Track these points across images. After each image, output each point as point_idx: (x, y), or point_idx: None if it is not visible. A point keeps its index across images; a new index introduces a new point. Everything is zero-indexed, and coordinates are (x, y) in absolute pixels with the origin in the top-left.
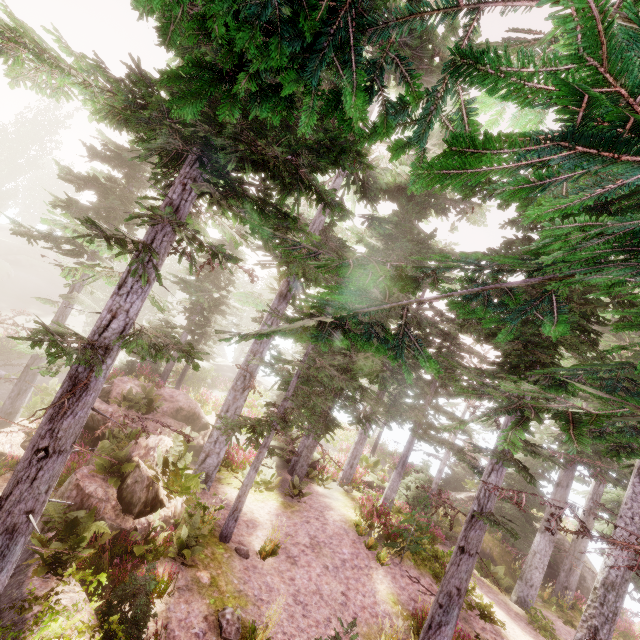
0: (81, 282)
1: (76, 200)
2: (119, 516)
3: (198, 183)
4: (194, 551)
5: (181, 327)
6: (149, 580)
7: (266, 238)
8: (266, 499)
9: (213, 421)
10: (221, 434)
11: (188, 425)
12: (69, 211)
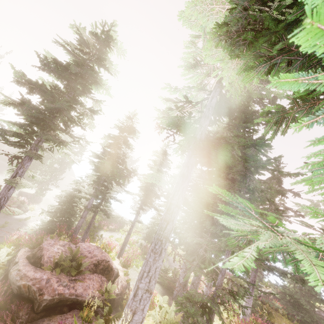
0: (24, 168)
1: (30, 99)
2: None
3: None
4: None
5: (90, 195)
6: None
7: None
8: None
9: (117, 265)
10: (144, 292)
11: (105, 277)
12: (20, 109)
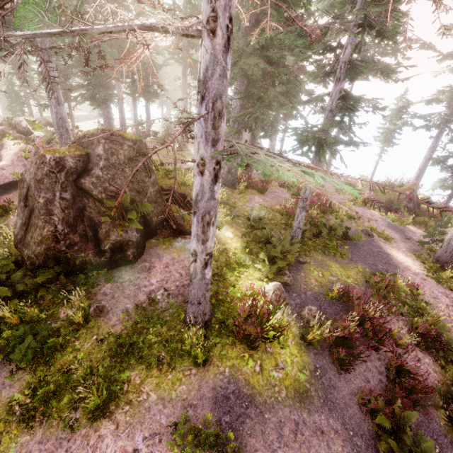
0: None
1: None
2: (21, 136)
3: None
4: (52, 142)
5: (18, 86)
6: (29, 135)
7: None
8: None
9: None
10: None
11: (49, 127)
12: None
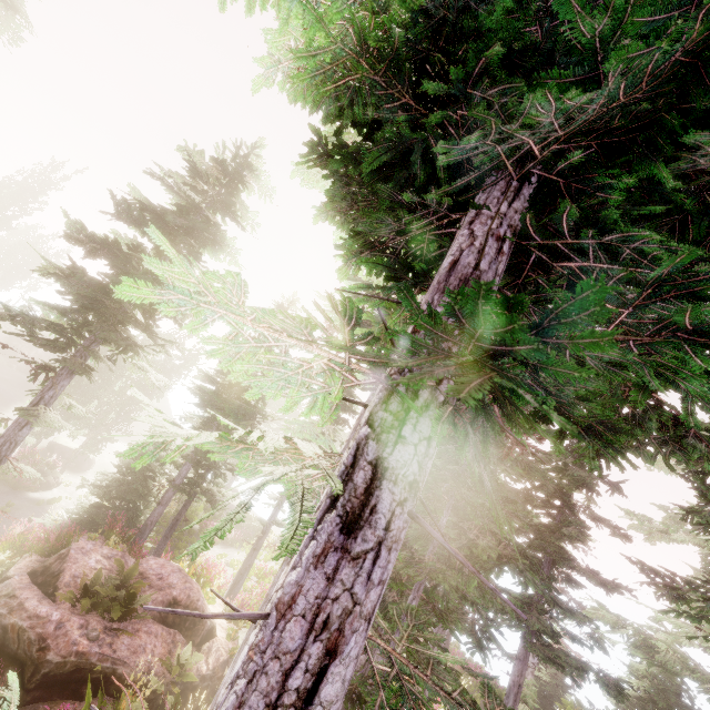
0: (57, 390)
1: (85, 268)
2: None
3: (614, 232)
4: None
5: (184, 456)
6: None
7: (677, 385)
8: None
9: None
10: None
11: (184, 634)
12: (67, 283)
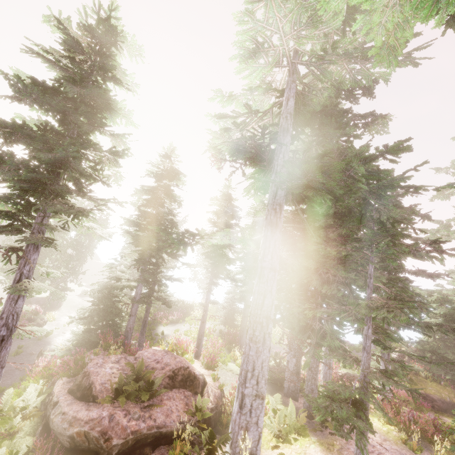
0: (31, 264)
1: (11, 151)
2: None
3: None
4: None
5: (136, 281)
6: None
7: None
8: (304, 447)
9: (199, 369)
10: (254, 399)
11: (189, 390)
12: None
